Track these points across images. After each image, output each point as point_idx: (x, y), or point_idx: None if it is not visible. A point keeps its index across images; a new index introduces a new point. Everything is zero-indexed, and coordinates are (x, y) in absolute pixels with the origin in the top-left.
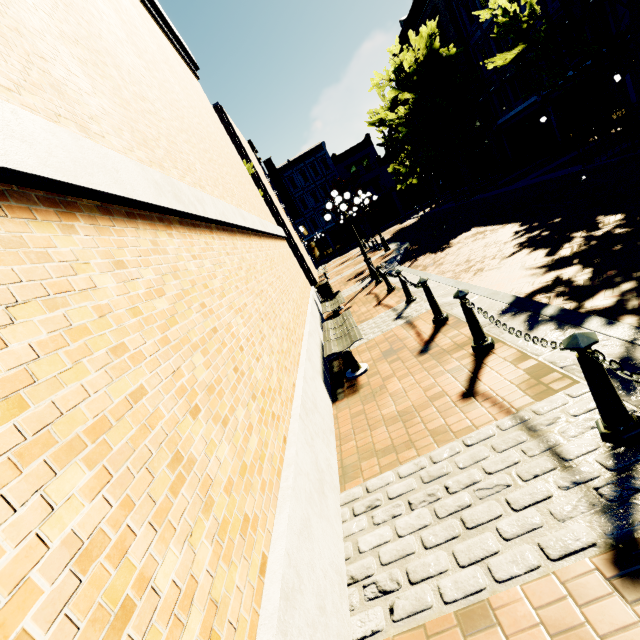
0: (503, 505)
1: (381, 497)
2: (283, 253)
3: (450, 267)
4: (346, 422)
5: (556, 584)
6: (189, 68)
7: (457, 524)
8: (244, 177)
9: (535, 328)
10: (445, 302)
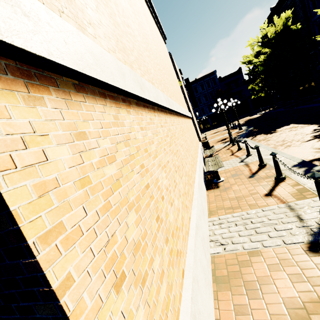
0: (272, 229)
1: (224, 221)
2: (191, 125)
3: (273, 142)
4: (212, 197)
5: (285, 250)
6: (163, 39)
7: (253, 231)
8: (179, 89)
9: (307, 174)
10: (266, 158)
